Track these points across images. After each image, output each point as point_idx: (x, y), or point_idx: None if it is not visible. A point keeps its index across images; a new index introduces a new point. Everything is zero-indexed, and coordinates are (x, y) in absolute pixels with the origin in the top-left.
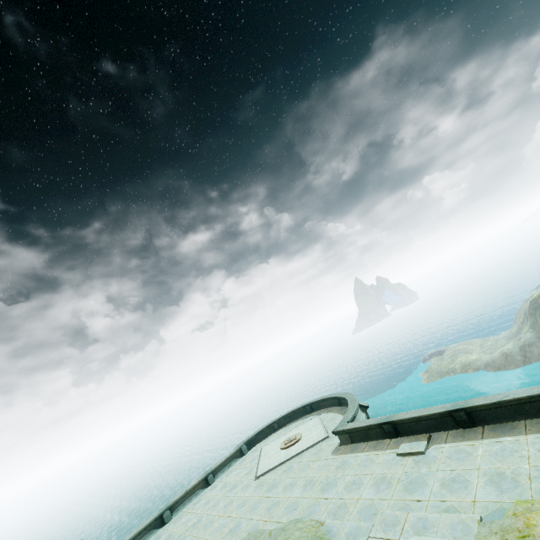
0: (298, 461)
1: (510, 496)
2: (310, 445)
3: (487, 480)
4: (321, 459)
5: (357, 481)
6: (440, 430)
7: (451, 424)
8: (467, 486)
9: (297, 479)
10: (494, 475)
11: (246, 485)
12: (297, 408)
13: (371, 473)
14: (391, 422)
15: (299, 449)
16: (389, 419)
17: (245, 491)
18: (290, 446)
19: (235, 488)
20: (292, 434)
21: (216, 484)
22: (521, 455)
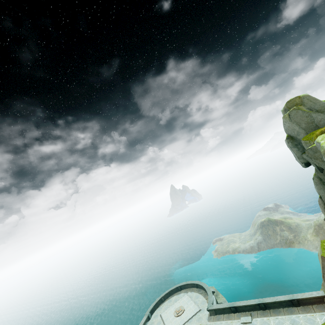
0: None
1: None
2: (193, 315)
3: None
4: (203, 324)
5: None
6: (254, 310)
7: (258, 308)
8: None
9: None
10: None
11: None
12: (173, 288)
13: None
14: (235, 306)
15: (188, 317)
16: (233, 305)
17: None
18: (181, 315)
19: None
20: (176, 305)
21: None
22: (285, 324)
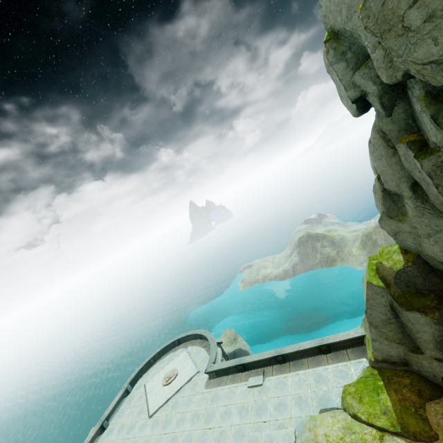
0: (181, 397)
1: (305, 412)
2: (187, 381)
3: (295, 402)
4: (198, 393)
5: (227, 411)
6: (269, 365)
7: (274, 362)
8: (287, 408)
9: (185, 414)
10: (298, 399)
11: (143, 425)
12: (168, 344)
13: (235, 403)
14: (243, 364)
15: (179, 385)
16: (241, 362)
17: (143, 431)
18: (171, 382)
19: (133, 429)
20: (168, 368)
21: (112, 428)
22: (307, 383)
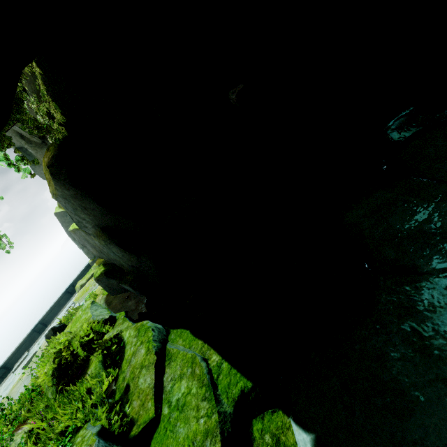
0: None
1: None
2: None
3: None
4: None
5: None
6: (34, 343)
7: (37, 335)
8: None
9: None
10: None
11: None
12: None
13: (0, 394)
14: (2, 366)
15: None
16: None
17: None
18: None
19: None
20: None
21: None
22: None
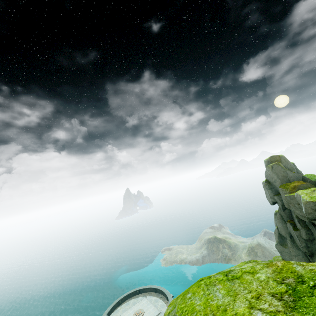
0: None
1: None
2: None
3: None
4: None
5: None
6: None
7: None
8: None
9: None
10: None
11: None
12: (132, 292)
13: None
14: None
15: None
16: None
17: None
18: None
19: None
20: (135, 308)
21: None
22: None
